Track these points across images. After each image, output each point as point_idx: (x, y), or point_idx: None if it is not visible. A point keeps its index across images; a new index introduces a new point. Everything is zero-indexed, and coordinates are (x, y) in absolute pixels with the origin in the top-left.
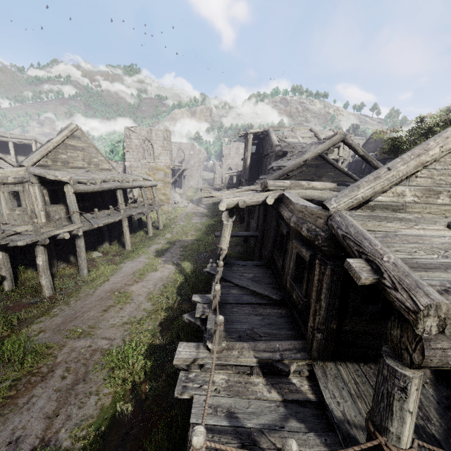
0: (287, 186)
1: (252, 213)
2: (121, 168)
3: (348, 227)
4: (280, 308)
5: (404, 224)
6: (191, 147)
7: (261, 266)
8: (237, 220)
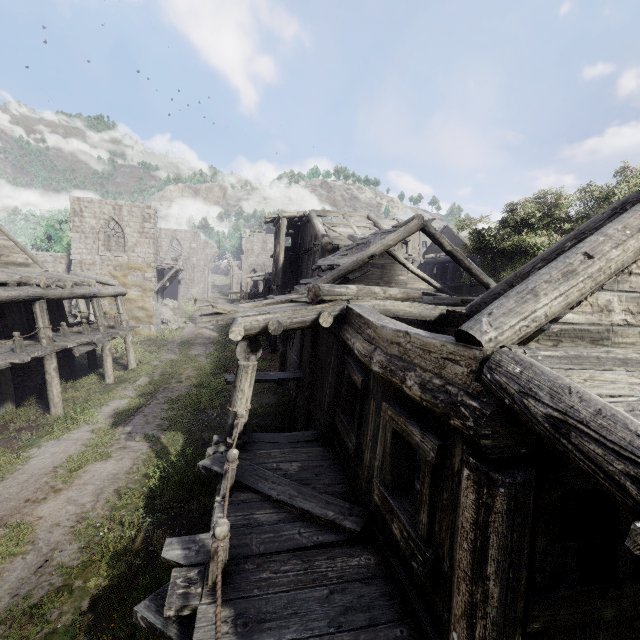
0: (352, 294)
1: (290, 338)
2: (63, 264)
3: (562, 397)
4: (363, 550)
5: (632, 373)
6: (192, 237)
7: (312, 441)
8: (266, 348)
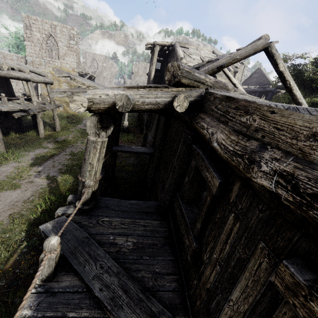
0: (209, 84)
1: (150, 125)
2: (23, 62)
3: None
4: None
5: None
6: (104, 59)
7: (151, 212)
8: (138, 130)
